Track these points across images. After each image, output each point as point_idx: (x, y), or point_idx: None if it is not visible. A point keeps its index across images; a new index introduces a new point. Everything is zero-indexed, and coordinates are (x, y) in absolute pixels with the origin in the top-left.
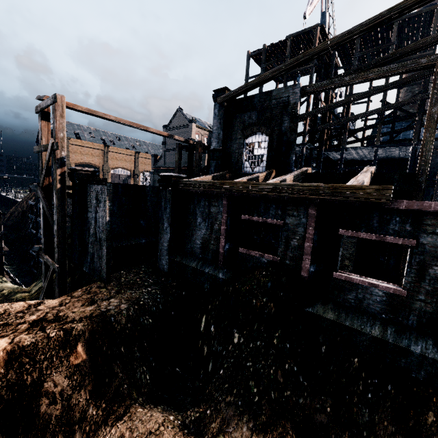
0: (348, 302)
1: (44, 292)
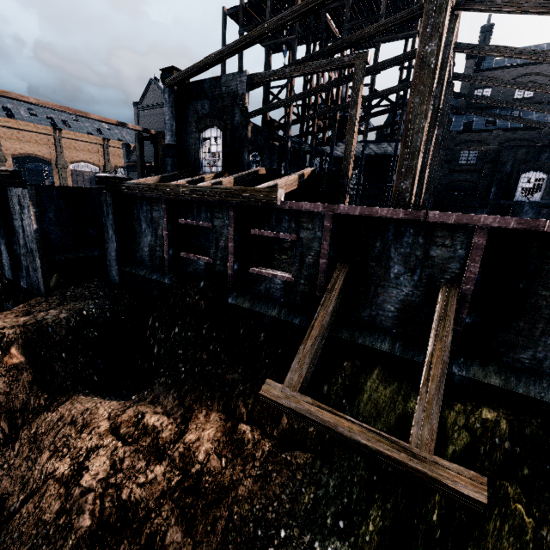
0: (261, 292)
1: None
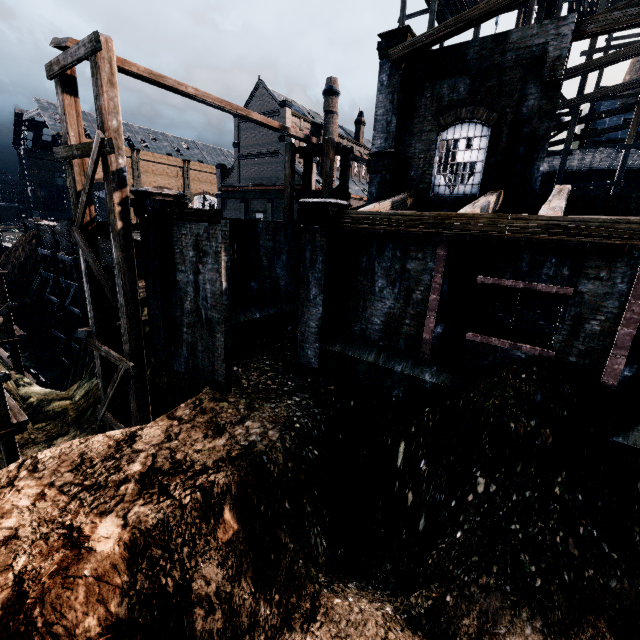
0: None
1: (107, 404)
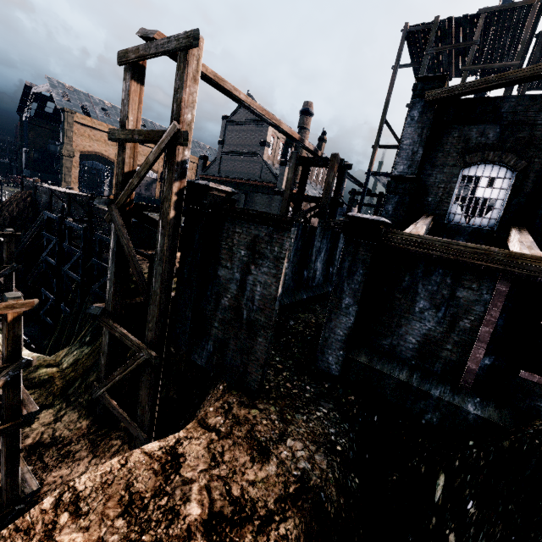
0: None
1: (110, 386)
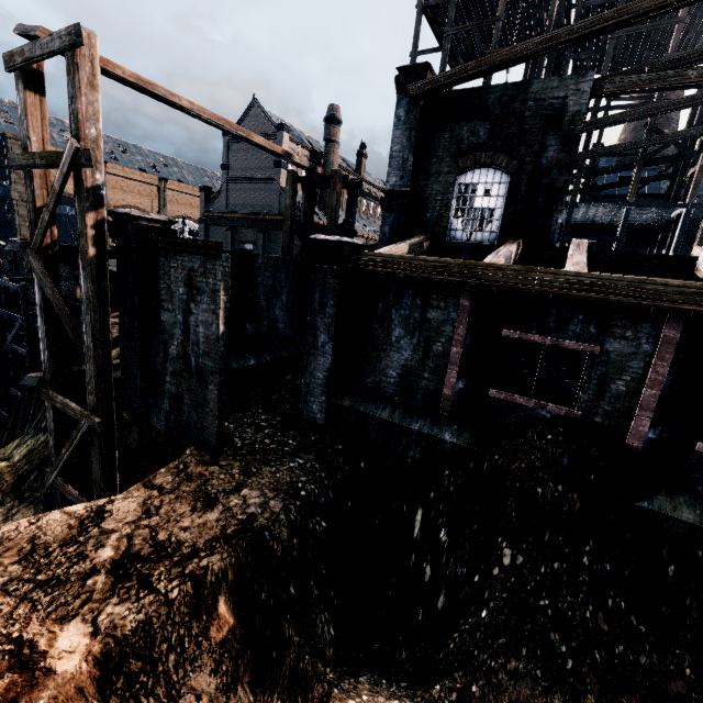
0: None
1: (60, 468)
